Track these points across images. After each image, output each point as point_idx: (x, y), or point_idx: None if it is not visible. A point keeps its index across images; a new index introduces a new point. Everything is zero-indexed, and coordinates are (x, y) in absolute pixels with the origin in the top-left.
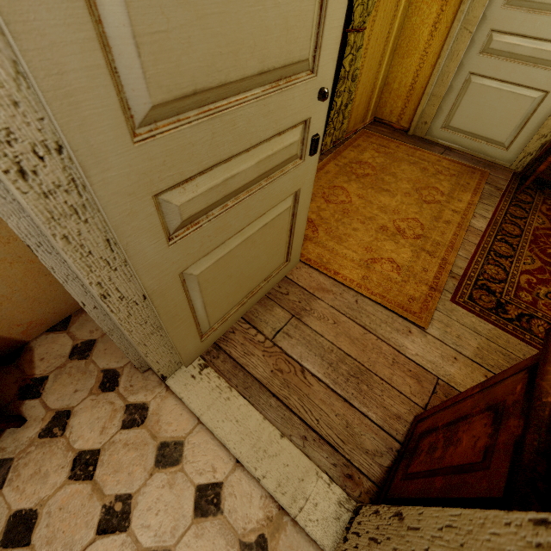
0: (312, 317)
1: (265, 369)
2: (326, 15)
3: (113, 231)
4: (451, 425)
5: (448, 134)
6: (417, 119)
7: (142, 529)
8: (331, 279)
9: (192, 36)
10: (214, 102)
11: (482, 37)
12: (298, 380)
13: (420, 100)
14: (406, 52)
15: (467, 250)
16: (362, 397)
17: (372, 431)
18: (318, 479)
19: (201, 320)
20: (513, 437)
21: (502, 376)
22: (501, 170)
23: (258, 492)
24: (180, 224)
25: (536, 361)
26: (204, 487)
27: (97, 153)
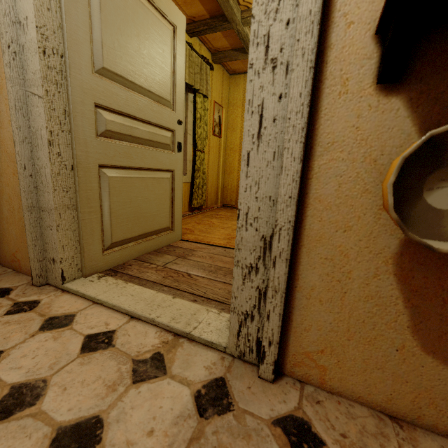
0: (194, 256)
1: (158, 277)
2: (176, 91)
3: (71, 103)
4: None
5: None
6: None
7: (10, 370)
8: (205, 245)
9: (122, 58)
10: (128, 89)
11: None
12: (186, 278)
13: None
14: (230, 172)
15: None
16: None
17: None
18: (208, 312)
19: (106, 229)
20: None
21: None
22: None
23: (153, 330)
24: (105, 131)
25: None
26: (95, 335)
27: (77, 65)
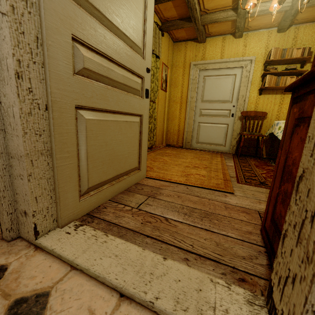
0: (163, 196)
1: (136, 223)
2: (146, 40)
3: (44, 29)
4: (283, 175)
5: (199, 145)
6: (185, 141)
7: None
8: (167, 182)
9: None
10: (106, 28)
11: (198, 111)
12: (165, 224)
13: (183, 134)
14: (172, 119)
15: (231, 170)
16: (218, 226)
17: (238, 244)
18: (215, 286)
19: (82, 174)
20: (313, 100)
21: (285, 129)
22: (227, 153)
23: None
24: (82, 68)
25: (291, 101)
26: None
27: None
